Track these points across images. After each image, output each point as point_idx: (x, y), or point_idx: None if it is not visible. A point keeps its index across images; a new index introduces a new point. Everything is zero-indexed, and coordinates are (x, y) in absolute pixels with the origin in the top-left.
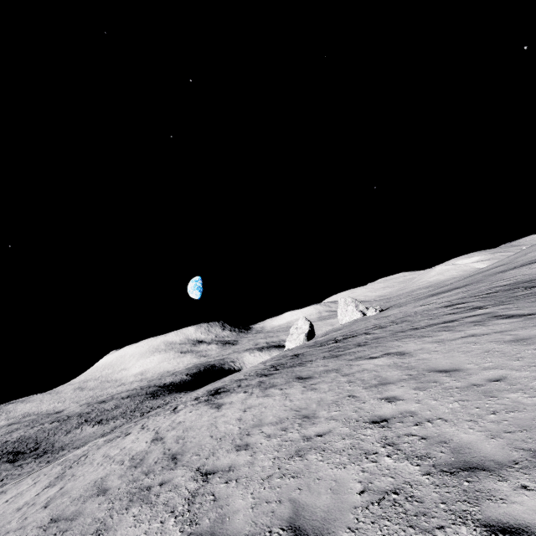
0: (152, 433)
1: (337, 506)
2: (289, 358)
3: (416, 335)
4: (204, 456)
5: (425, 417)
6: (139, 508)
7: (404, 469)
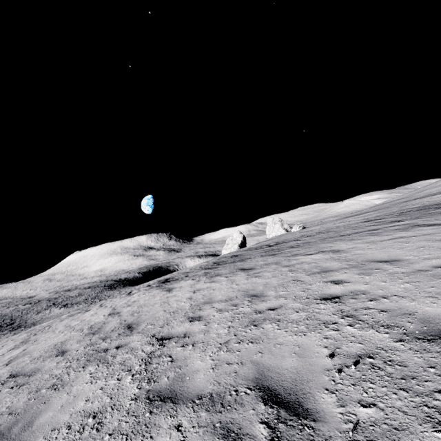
0: (110, 309)
1: (307, 368)
2: (229, 258)
3: (345, 239)
4: (159, 325)
5: (379, 294)
6: (96, 367)
7: (371, 336)
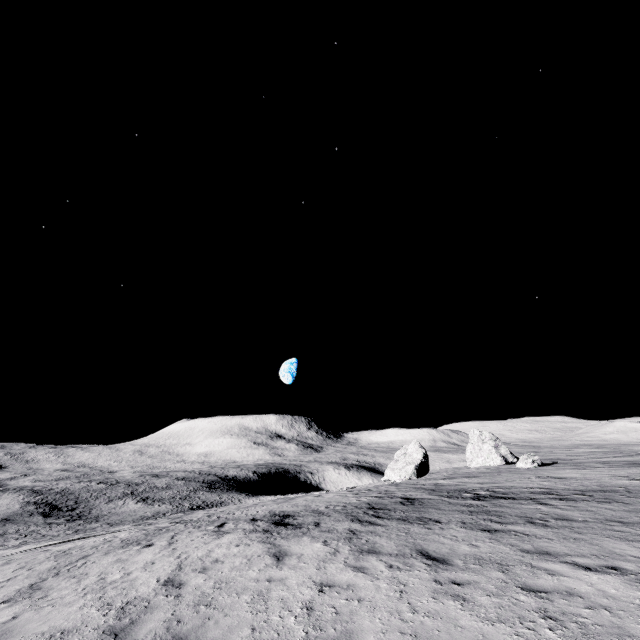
0: (174, 563)
1: None
2: (397, 502)
3: None
4: None
5: None
6: None
7: None
